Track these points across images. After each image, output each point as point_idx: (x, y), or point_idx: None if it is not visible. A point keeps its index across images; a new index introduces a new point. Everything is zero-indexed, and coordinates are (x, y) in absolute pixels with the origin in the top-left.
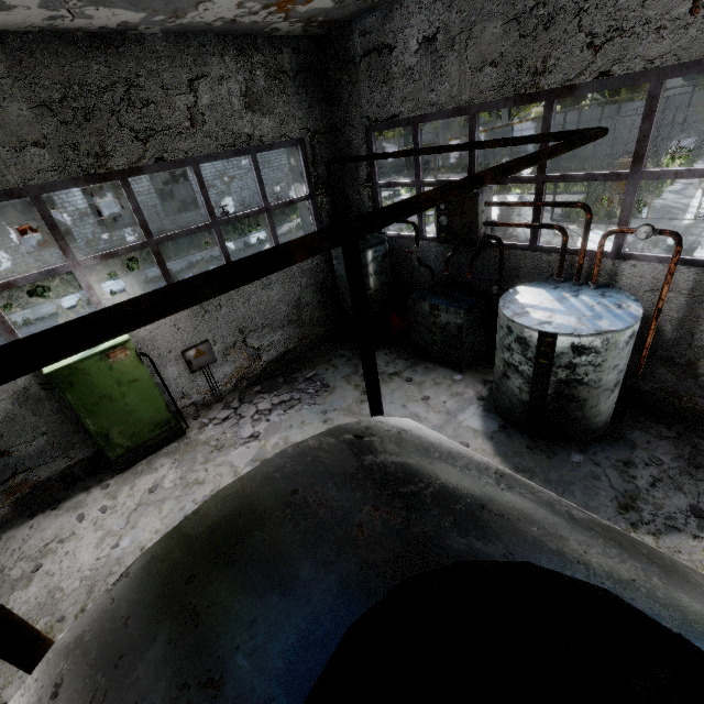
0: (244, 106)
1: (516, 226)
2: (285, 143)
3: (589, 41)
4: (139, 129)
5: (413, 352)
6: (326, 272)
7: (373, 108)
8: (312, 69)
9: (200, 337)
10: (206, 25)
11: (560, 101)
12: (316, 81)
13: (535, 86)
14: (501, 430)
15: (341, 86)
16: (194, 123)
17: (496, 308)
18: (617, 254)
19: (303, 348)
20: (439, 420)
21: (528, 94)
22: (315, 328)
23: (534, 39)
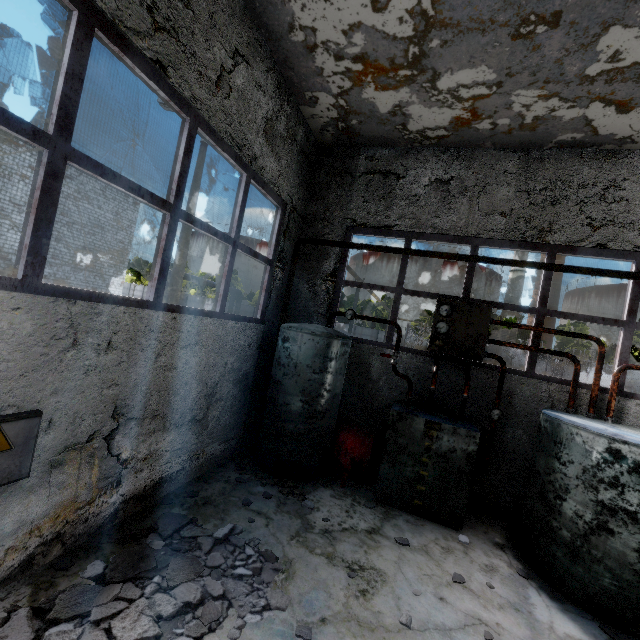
0: (263, 128)
1: (525, 347)
2: (274, 194)
3: (588, 221)
4: (159, 6)
5: (376, 495)
6: (253, 359)
7: (363, 214)
8: (309, 161)
9: (24, 398)
10: (285, 27)
11: (339, 318)
12: (308, 171)
13: (541, 238)
14: (615, 638)
15: (329, 187)
16: (218, 84)
17: (490, 438)
18: (619, 392)
19: (187, 475)
20: (521, 627)
21: (533, 243)
22: (214, 441)
23: (541, 208)
